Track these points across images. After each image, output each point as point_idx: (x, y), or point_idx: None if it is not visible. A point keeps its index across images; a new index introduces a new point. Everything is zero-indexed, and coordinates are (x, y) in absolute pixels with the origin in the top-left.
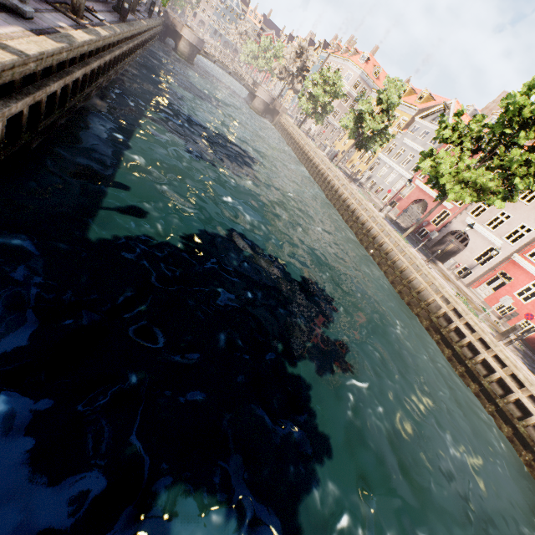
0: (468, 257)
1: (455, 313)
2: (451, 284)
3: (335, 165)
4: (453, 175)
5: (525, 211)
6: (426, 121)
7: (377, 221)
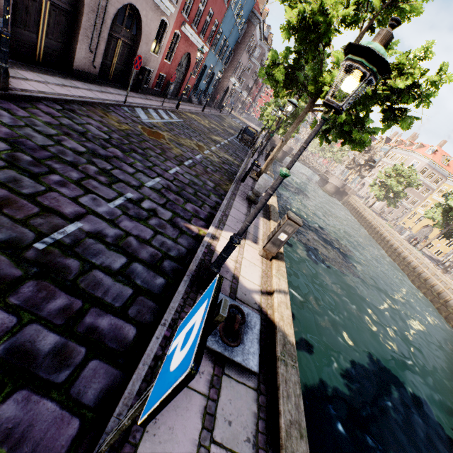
0: None
1: None
2: None
3: (418, 250)
4: None
5: None
6: None
7: None
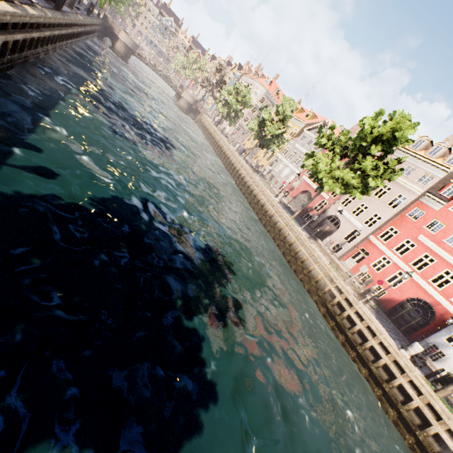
0: (339, 236)
1: (328, 278)
2: (327, 256)
3: (243, 159)
4: (328, 172)
5: (377, 204)
6: (311, 133)
7: (273, 204)
